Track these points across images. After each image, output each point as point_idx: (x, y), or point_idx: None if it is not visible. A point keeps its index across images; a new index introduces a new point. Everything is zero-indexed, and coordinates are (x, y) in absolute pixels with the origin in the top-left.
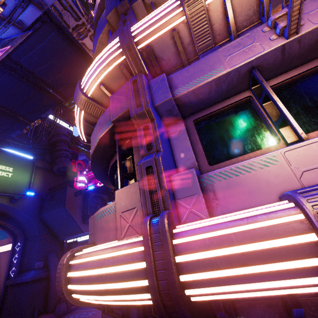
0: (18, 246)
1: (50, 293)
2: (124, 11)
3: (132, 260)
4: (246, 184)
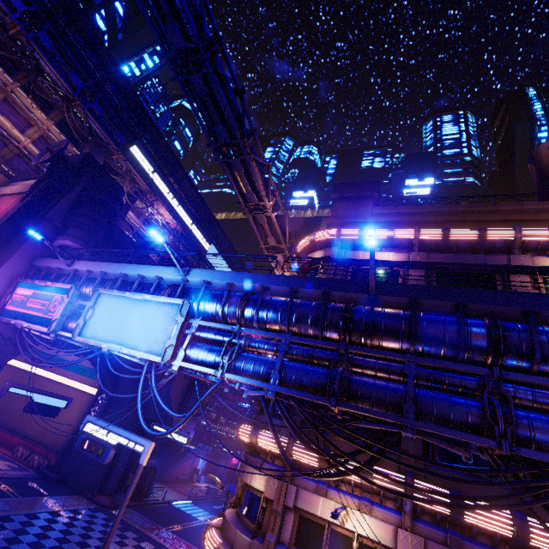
0: (103, 398)
1: (113, 474)
2: None
3: None
4: None
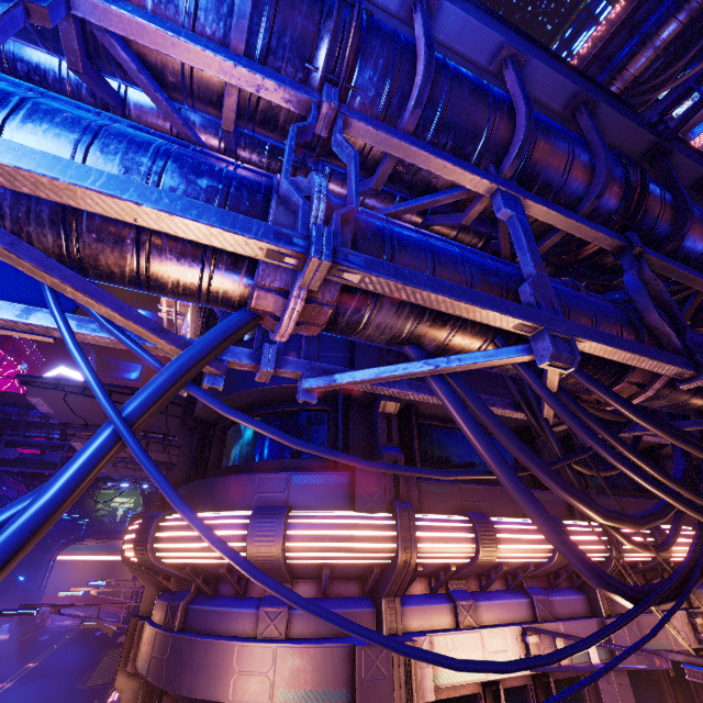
0: None
1: None
2: (389, 414)
3: None
4: None
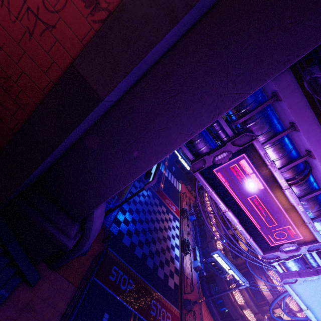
0: None
1: None
2: None
3: (254, 320)
4: (263, 320)
